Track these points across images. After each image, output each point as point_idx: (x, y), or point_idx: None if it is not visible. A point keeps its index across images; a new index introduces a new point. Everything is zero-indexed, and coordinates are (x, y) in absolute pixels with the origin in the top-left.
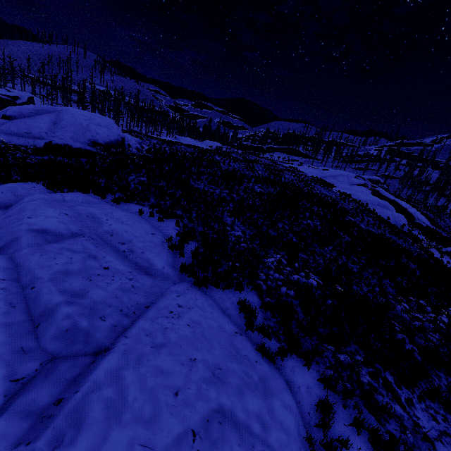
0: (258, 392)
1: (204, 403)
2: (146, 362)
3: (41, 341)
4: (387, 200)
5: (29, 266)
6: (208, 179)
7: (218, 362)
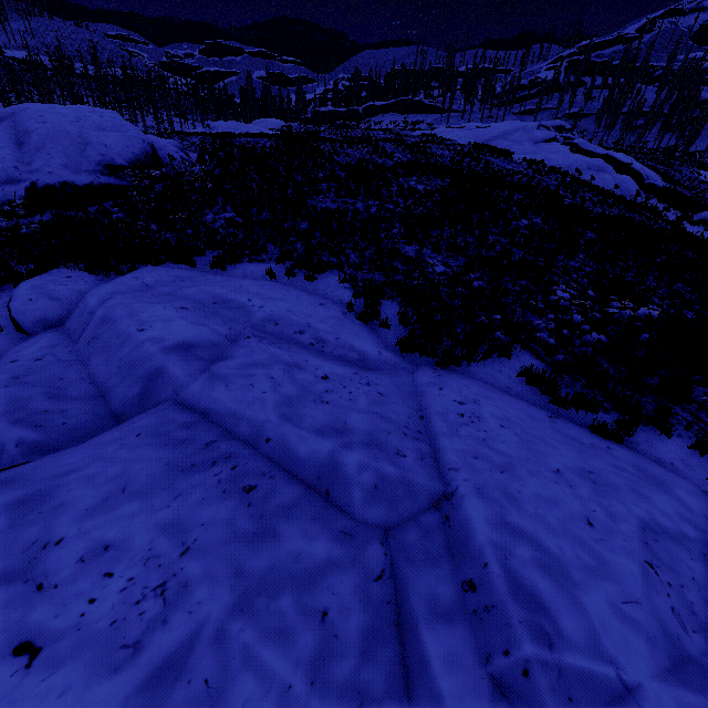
0: (653, 487)
1: (625, 523)
2: (519, 495)
3: (352, 513)
4: (593, 157)
5: (227, 408)
6: (331, 188)
7: (579, 465)
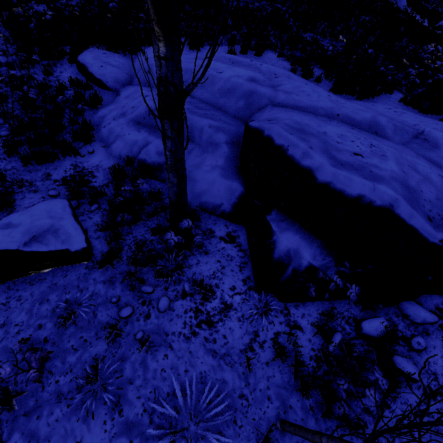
0: None
1: None
2: None
3: (389, 139)
4: None
5: (307, 104)
6: None
7: None
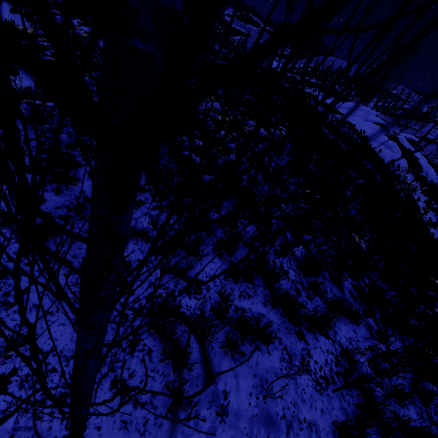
0: None
1: None
2: None
3: None
4: (402, 149)
5: None
6: None
7: None
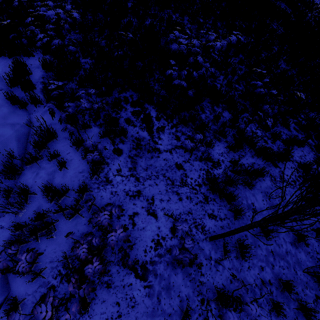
0: None
1: None
2: None
3: None
4: None
5: None
6: None
7: None
